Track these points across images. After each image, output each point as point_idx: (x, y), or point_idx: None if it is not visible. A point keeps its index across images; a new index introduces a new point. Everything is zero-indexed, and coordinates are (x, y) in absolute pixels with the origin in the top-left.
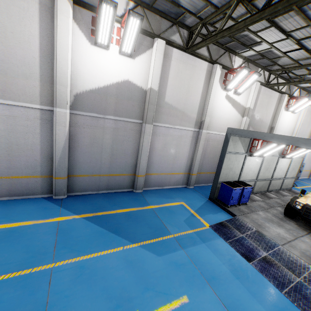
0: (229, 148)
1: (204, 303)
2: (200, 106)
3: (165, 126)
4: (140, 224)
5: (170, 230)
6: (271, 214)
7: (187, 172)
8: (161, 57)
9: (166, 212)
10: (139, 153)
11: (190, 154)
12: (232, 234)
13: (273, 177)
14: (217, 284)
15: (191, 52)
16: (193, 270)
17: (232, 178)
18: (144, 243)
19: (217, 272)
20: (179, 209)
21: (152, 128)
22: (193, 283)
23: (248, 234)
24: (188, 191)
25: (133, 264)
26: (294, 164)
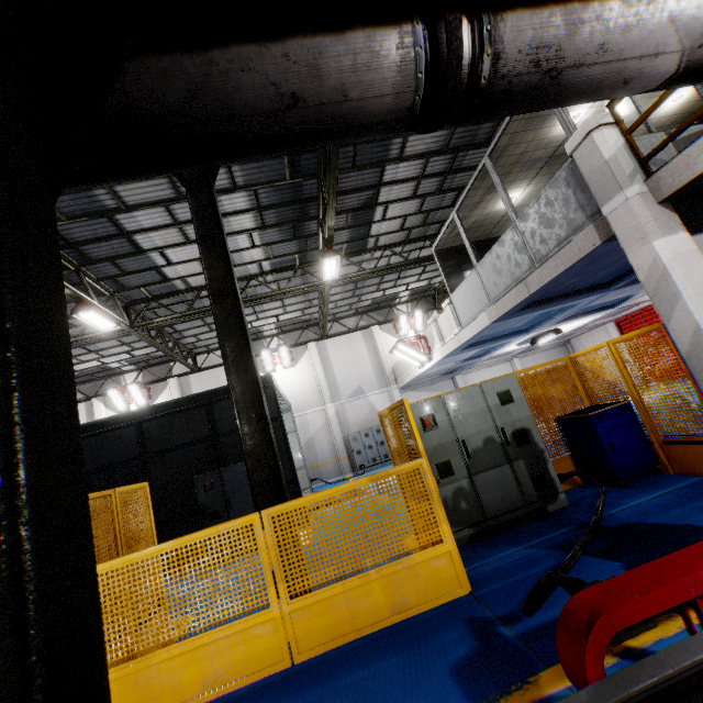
0: None
1: None
2: None
3: None
4: None
5: None
6: None
7: None
8: None
9: None
10: None
11: None
12: None
13: None
14: None
15: None
16: None
17: None
18: None
19: None
20: None
21: None
22: None
23: None
24: None
25: None
26: None
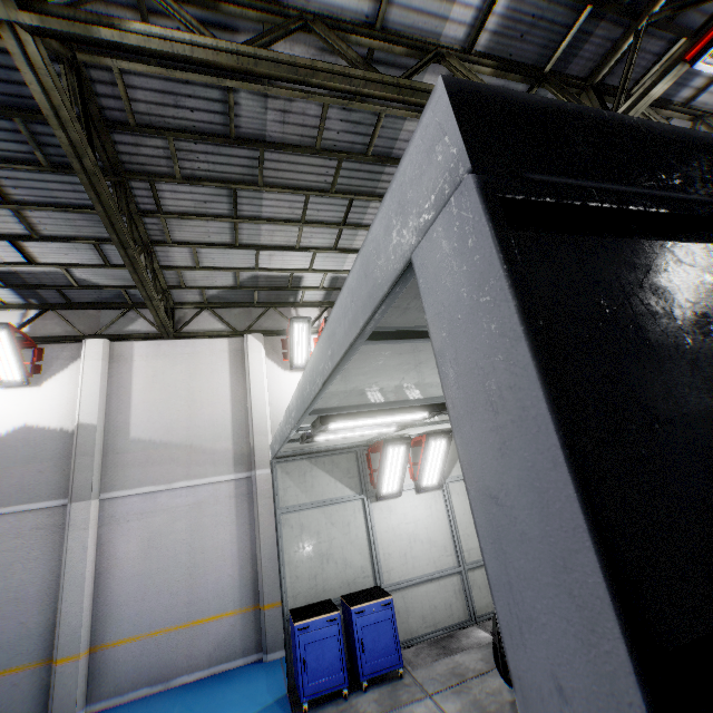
0: (288, 498)
1: None
2: (236, 419)
3: (142, 491)
4: None
5: None
6: (468, 697)
7: (253, 604)
8: (98, 364)
9: None
10: (60, 586)
11: (246, 545)
12: None
13: None
14: None
15: (170, 335)
16: None
17: (346, 584)
18: None
19: None
20: None
21: (95, 507)
22: None
23: None
24: (249, 674)
25: None
26: None
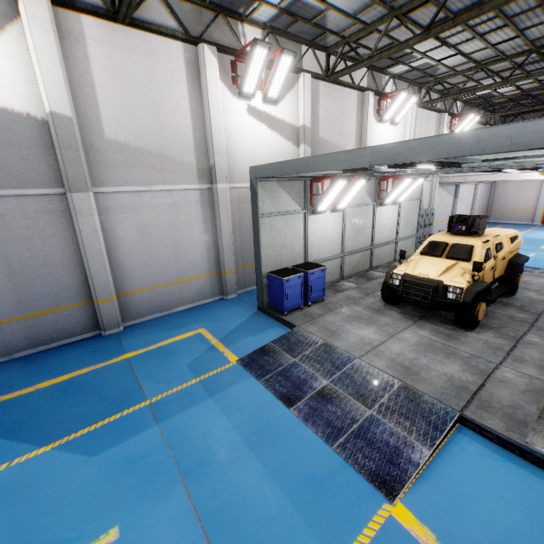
0: (264, 207)
1: (153, 529)
2: (197, 137)
3: (128, 190)
4: (82, 398)
5: (148, 392)
6: (363, 306)
7: (216, 271)
8: (49, 37)
9: (156, 357)
10: (82, 257)
11: (210, 236)
12: (276, 363)
13: (374, 242)
14: (203, 475)
15: (127, 20)
16: (160, 462)
17: (291, 260)
18: (71, 438)
19: (213, 450)
20: (187, 345)
21: (93, 199)
22: (148, 490)
23: (305, 356)
24: (223, 305)
25: (17, 494)
26: (407, 213)
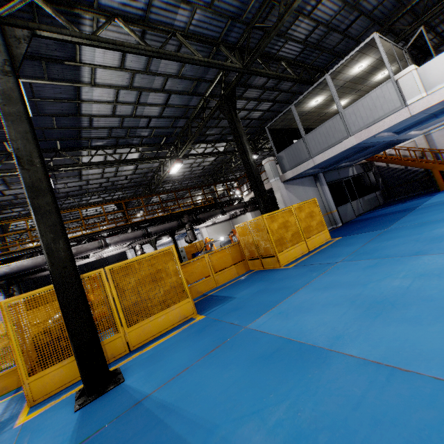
0: None
1: None
2: None
3: None
4: None
5: None
6: None
7: None
8: None
9: None
10: None
11: None
12: None
13: None
14: None
15: None
16: None
17: None
18: None
19: None
20: None
21: None
22: None
23: None
24: None
25: None
26: None
